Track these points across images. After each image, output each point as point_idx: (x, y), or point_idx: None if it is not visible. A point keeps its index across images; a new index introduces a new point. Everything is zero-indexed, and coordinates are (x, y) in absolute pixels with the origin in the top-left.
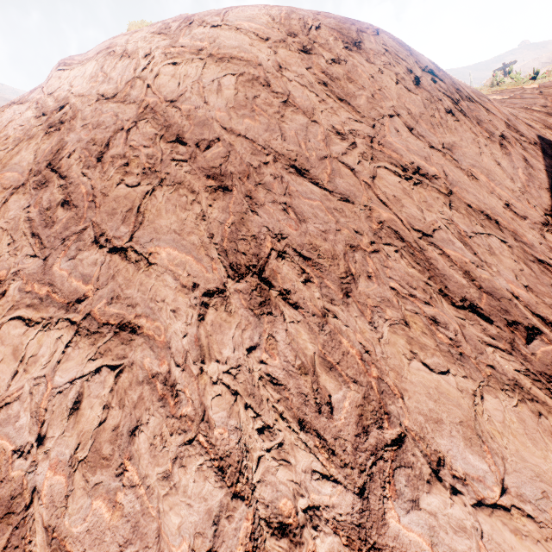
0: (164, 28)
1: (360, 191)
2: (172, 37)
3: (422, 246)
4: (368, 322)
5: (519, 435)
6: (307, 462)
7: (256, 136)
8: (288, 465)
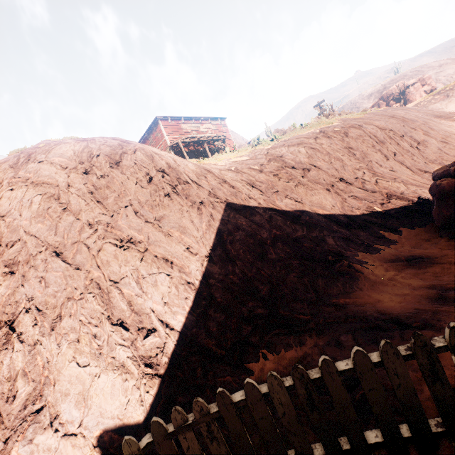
0: (15, 163)
1: (88, 261)
2: (16, 171)
3: (110, 290)
4: (57, 344)
5: (106, 394)
6: None
7: (41, 235)
8: None
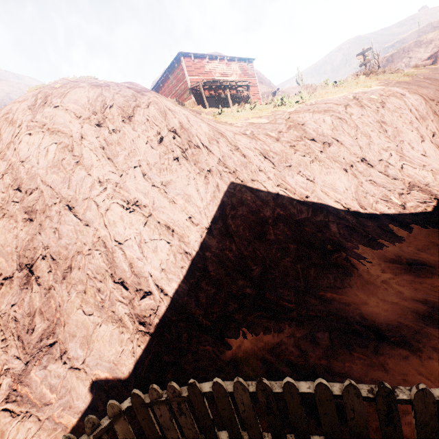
0: (33, 104)
1: (96, 219)
2: (33, 113)
3: (114, 250)
4: (68, 291)
5: (105, 341)
6: (14, 352)
7: (56, 186)
8: (7, 353)
